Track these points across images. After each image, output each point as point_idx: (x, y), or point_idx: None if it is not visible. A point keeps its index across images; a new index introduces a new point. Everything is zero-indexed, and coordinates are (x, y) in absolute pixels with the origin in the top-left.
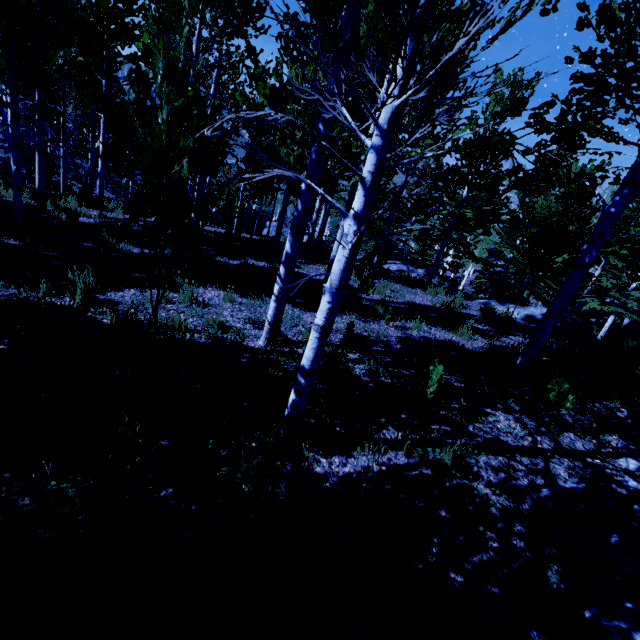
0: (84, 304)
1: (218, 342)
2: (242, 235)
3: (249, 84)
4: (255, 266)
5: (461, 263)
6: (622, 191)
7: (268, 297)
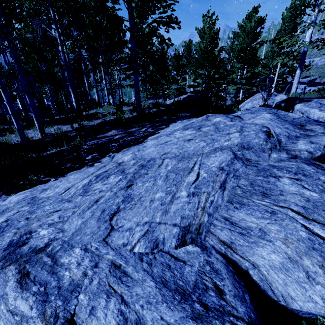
0: None
1: None
2: None
3: None
4: (58, 118)
5: (184, 90)
6: (131, 40)
7: (55, 125)
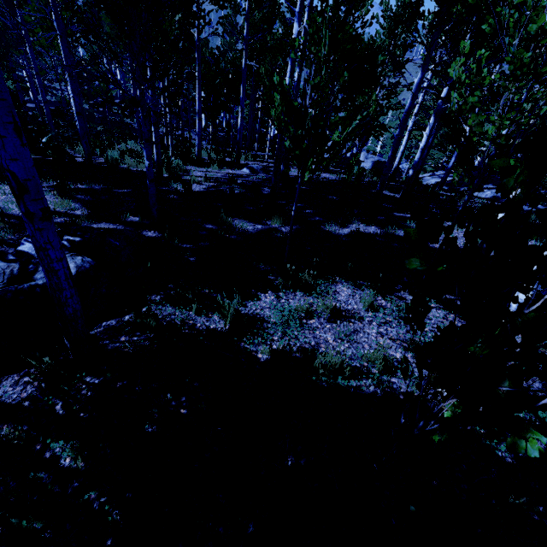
0: (233, 326)
1: (389, 393)
2: (324, 177)
3: (345, 1)
4: (367, 235)
5: None
6: None
7: (406, 292)
